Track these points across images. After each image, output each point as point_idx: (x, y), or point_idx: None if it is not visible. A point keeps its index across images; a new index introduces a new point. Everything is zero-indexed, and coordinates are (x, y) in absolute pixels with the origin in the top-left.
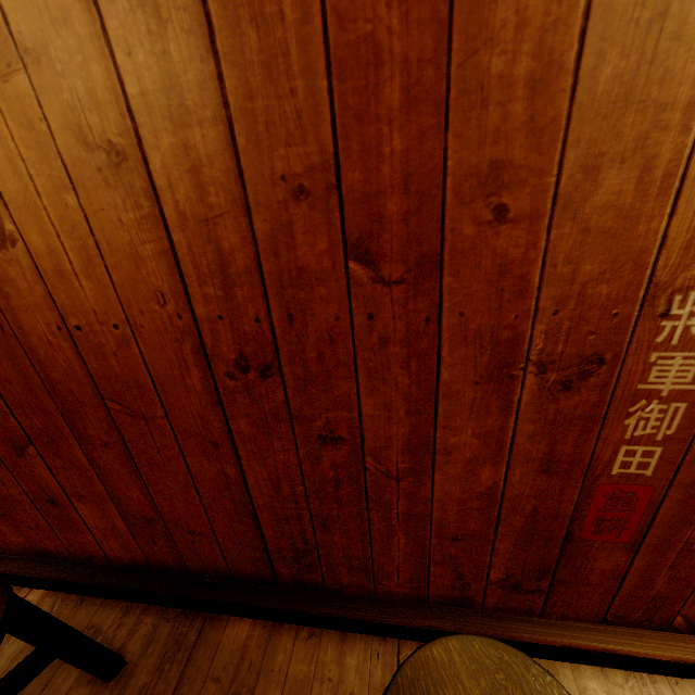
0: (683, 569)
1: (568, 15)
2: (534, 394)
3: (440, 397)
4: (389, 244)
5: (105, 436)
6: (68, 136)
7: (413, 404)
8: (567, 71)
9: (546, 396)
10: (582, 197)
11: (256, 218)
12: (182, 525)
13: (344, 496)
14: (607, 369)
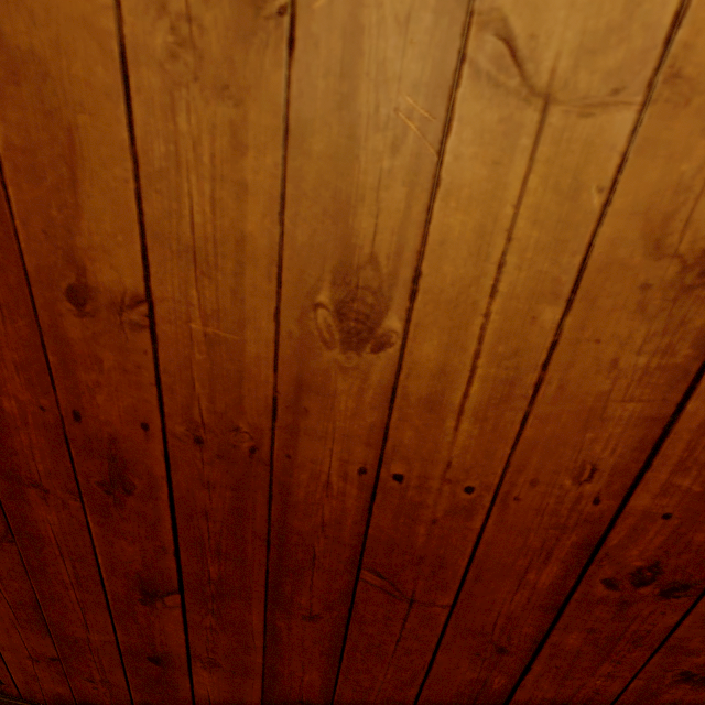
0: None
1: None
2: None
3: None
4: None
5: (322, 607)
6: (633, 225)
7: None
8: None
9: None
10: None
11: None
12: None
13: None
14: None
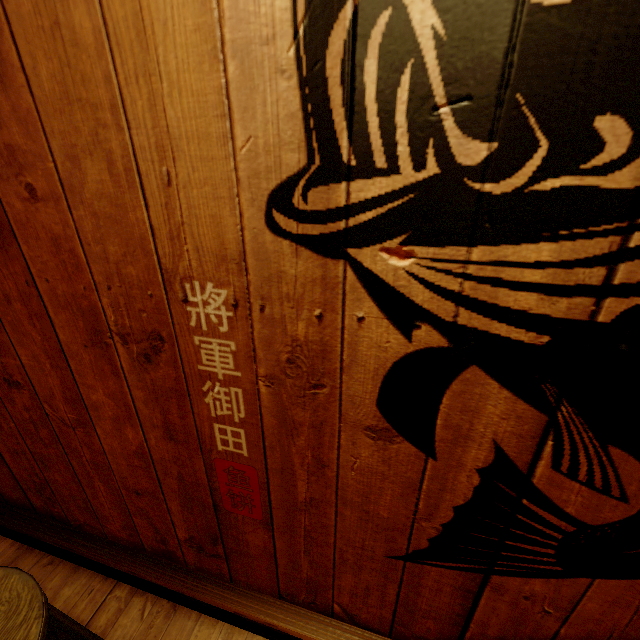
0: (316, 556)
1: None
2: (130, 363)
3: (68, 356)
4: None
5: None
6: None
7: (52, 359)
8: (18, 69)
9: (139, 366)
10: (79, 183)
11: None
12: None
13: (45, 438)
14: (170, 347)
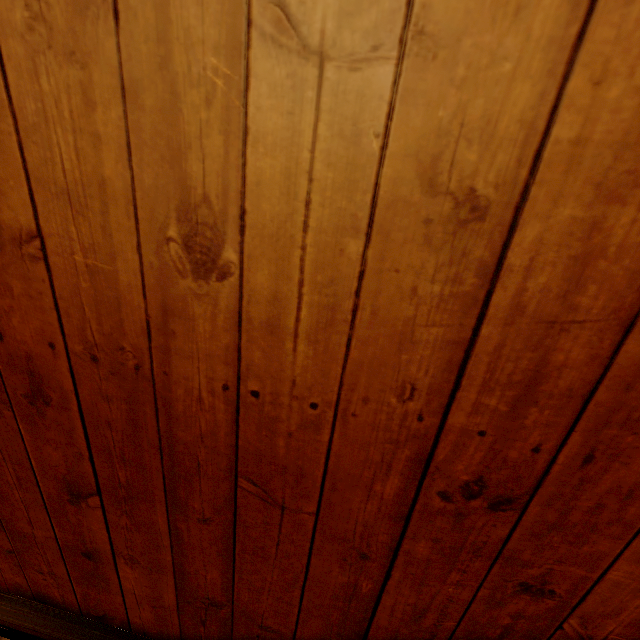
0: None
1: None
2: None
3: None
4: None
5: (212, 511)
6: (408, 166)
7: None
8: None
9: None
10: None
11: (634, 339)
12: (256, 618)
13: None
14: None
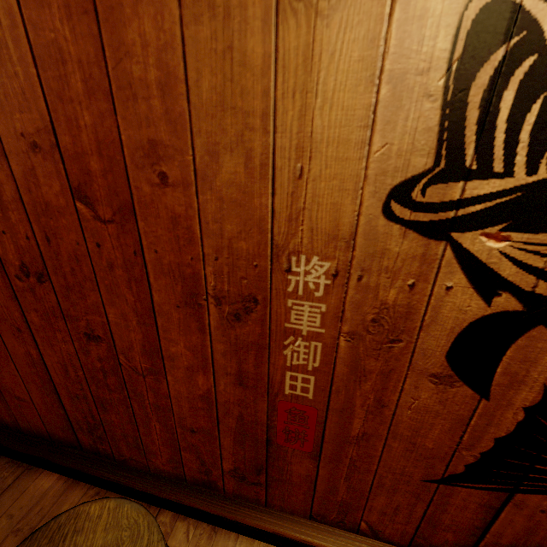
0: (355, 481)
1: (172, 41)
2: (218, 321)
3: (157, 314)
4: (98, 192)
5: None
6: None
7: (140, 317)
8: (181, 80)
9: (227, 324)
10: (213, 173)
11: (12, 162)
12: (11, 391)
13: (111, 384)
14: (262, 308)
